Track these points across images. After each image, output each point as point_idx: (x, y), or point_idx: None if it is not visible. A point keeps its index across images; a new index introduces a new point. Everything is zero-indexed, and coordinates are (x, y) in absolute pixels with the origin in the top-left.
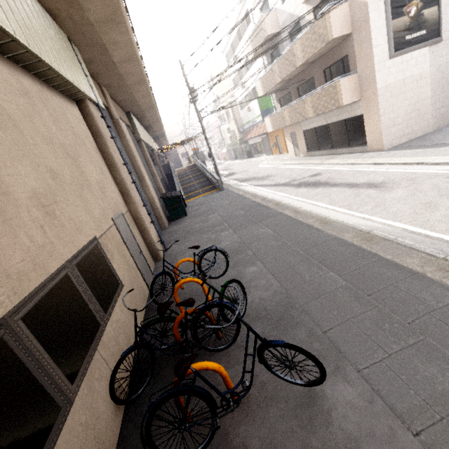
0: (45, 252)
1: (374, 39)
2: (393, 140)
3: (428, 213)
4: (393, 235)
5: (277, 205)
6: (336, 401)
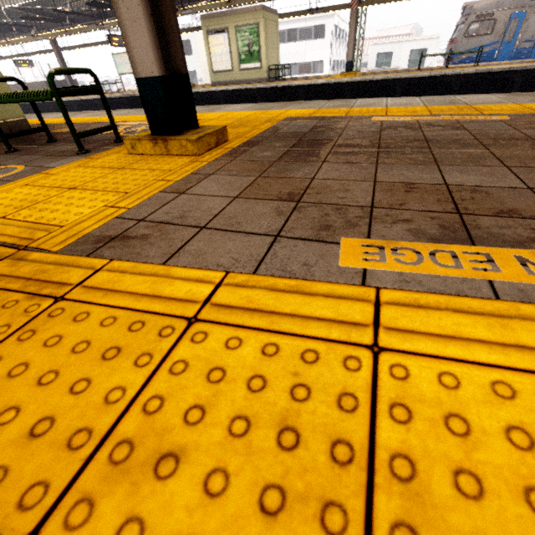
0: None
1: None
2: None
3: None
4: None
5: None
6: None
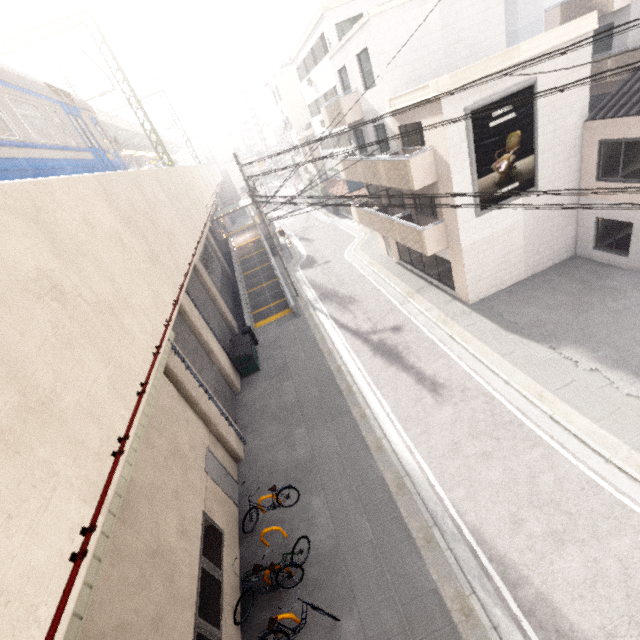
0: (192, 566)
1: (458, 201)
2: (480, 294)
3: (450, 460)
4: (419, 484)
5: (349, 391)
6: (345, 630)
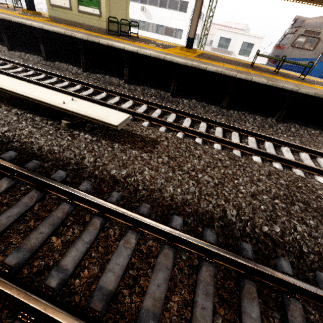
0: None
1: None
2: None
3: None
4: None
5: None
6: None
